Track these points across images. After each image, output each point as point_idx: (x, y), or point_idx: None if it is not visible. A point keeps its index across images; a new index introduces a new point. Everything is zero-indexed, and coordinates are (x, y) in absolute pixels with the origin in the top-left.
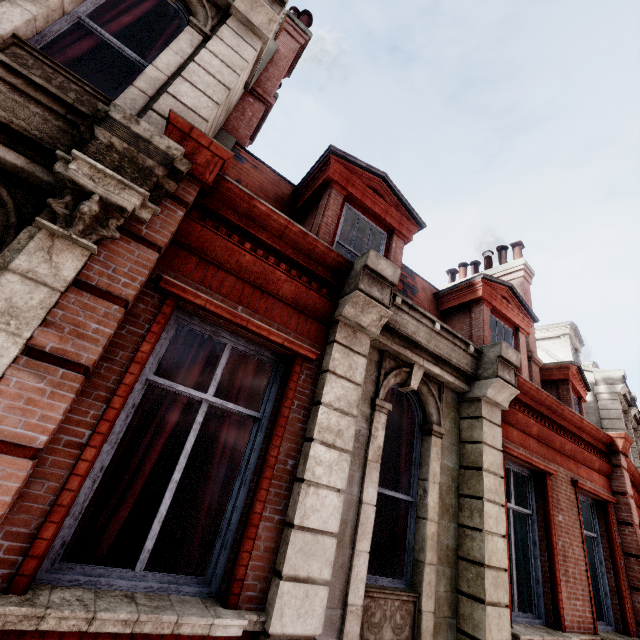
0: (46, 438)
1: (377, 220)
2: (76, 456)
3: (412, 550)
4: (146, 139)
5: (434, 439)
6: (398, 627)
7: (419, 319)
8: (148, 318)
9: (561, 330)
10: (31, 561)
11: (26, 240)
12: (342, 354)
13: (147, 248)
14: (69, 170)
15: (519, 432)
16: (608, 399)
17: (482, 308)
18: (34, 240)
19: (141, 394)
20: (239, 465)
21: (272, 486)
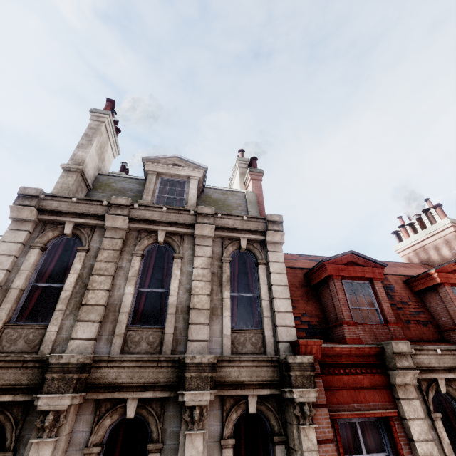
0: None
1: (360, 278)
2: None
3: None
4: (301, 362)
5: None
6: None
7: (427, 353)
8: (333, 434)
9: None
10: None
11: (296, 432)
12: (407, 405)
13: (323, 408)
14: (296, 399)
15: None
16: None
17: (445, 289)
18: (301, 433)
19: None
20: None
21: None
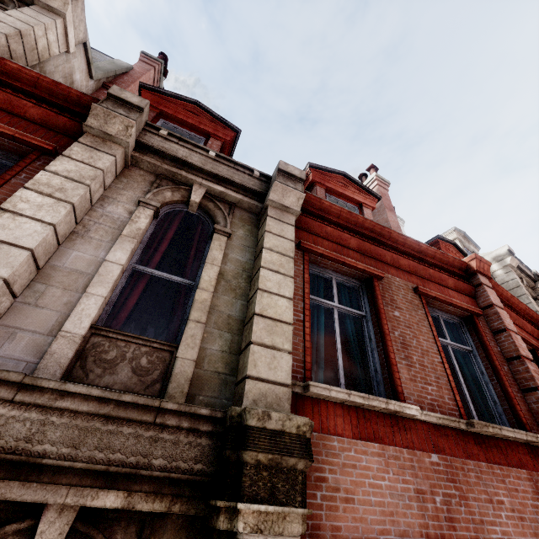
0: None
1: (194, 130)
2: None
3: (186, 319)
4: None
5: (217, 236)
6: (142, 369)
7: (191, 148)
8: None
9: (449, 237)
10: None
11: None
12: (83, 149)
13: None
14: None
15: (333, 244)
16: (503, 274)
17: (315, 188)
18: None
19: None
20: None
21: None
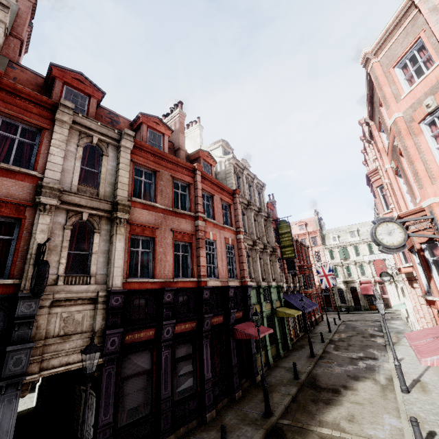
0: None
1: (82, 92)
2: None
3: (99, 182)
4: None
5: (104, 157)
6: (92, 193)
7: (91, 121)
8: None
9: (219, 143)
10: None
11: None
12: (58, 128)
13: None
14: None
15: (144, 159)
16: (228, 166)
17: (143, 126)
18: None
19: None
20: (32, 154)
21: (41, 155)
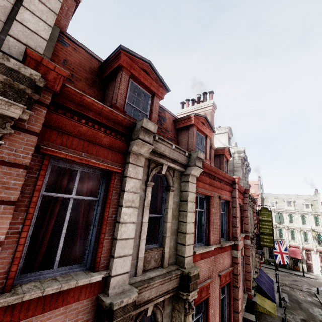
0: (4, 236)
1: (146, 88)
2: (18, 237)
3: (161, 233)
4: (16, 70)
5: (170, 192)
6: (156, 259)
7: (166, 145)
8: (37, 168)
9: (225, 130)
10: (10, 280)
11: None
12: (133, 168)
13: (30, 135)
14: None
15: (202, 183)
16: (237, 159)
17: (193, 129)
18: None
19: (40, 201)
20: (91, 220)
21: (107, 227)
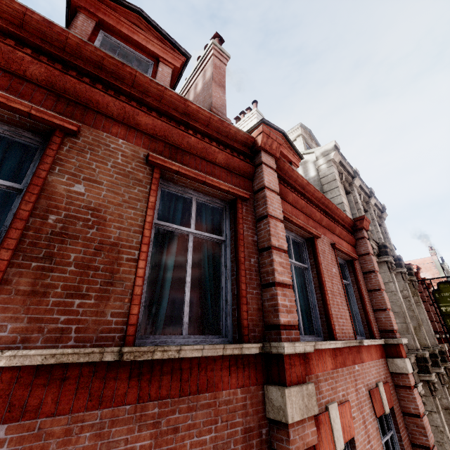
0: None
1: None
2: None
3: None
4: None
5: None
6: None
7: None
8: None
9: (295, 133)
10: None
11: None
12: None
13: None
14: None
15: None
16: (326, 168)
17: (76, 14)
18: None
19: None
20: None
21: None
